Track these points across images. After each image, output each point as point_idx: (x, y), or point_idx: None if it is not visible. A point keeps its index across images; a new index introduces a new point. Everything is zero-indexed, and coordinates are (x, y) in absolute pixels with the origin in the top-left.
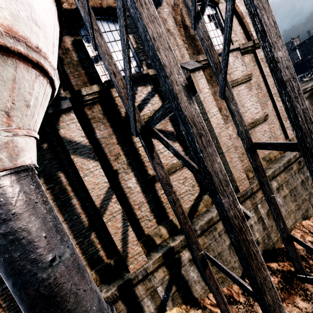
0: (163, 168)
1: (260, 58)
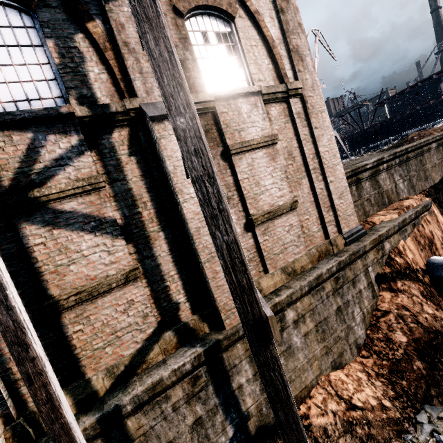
0: (9, 310)
1: (296, 112)
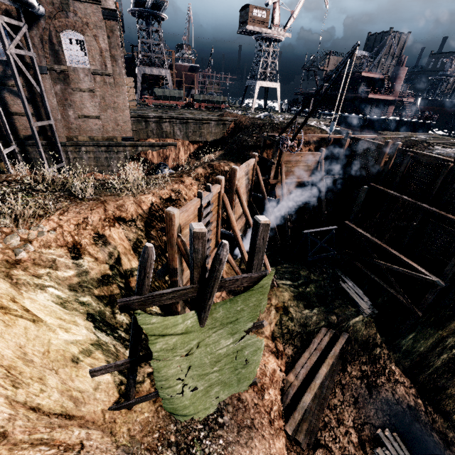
0: None
1: (109, 83)
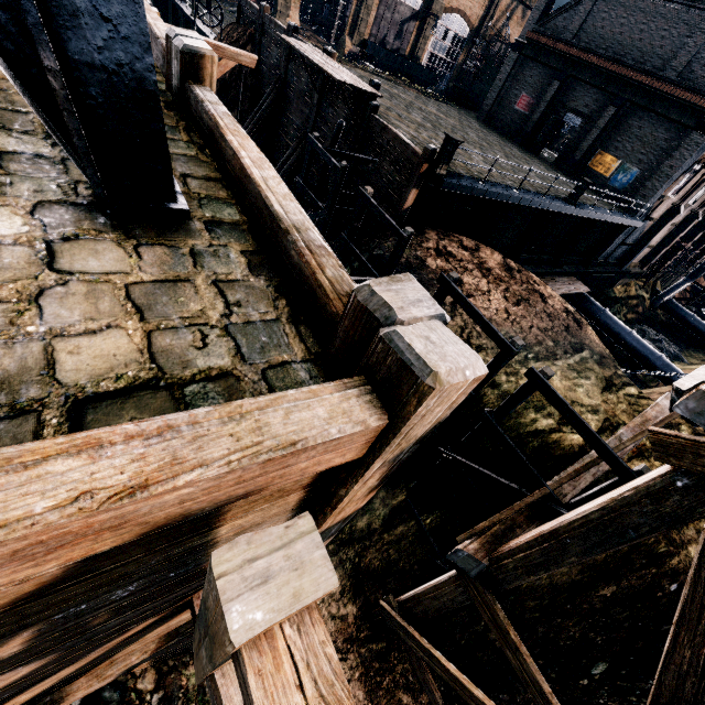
0: None
1: None
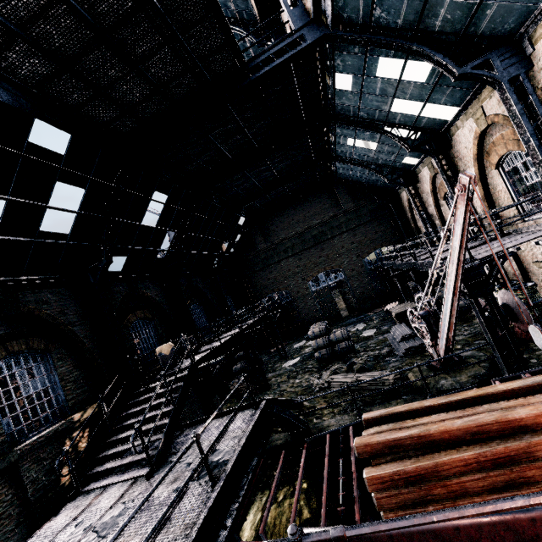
0: None
1: None
